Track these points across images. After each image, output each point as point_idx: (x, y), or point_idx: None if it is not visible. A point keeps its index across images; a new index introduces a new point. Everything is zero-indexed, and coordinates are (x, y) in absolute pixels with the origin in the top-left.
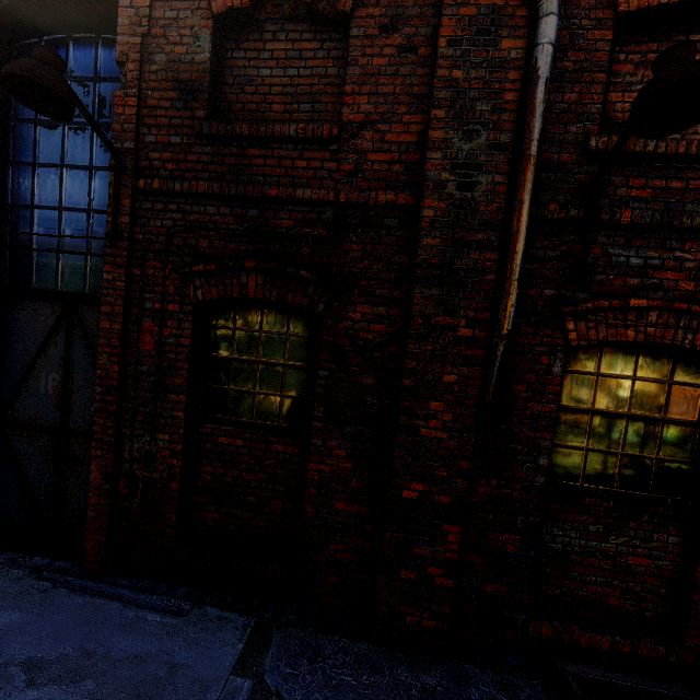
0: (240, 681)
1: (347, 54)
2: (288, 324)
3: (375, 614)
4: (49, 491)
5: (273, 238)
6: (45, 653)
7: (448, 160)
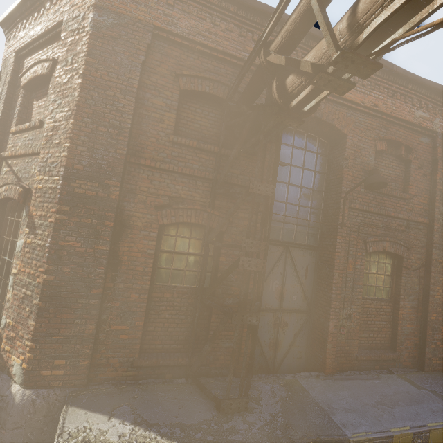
0: (424, 391)
1: (410, 172)
2: (386, 259)
3: (425, 362)
4: (270, 342)
5: (391, 230)
6: (375, 399)
7: (439, 212)
